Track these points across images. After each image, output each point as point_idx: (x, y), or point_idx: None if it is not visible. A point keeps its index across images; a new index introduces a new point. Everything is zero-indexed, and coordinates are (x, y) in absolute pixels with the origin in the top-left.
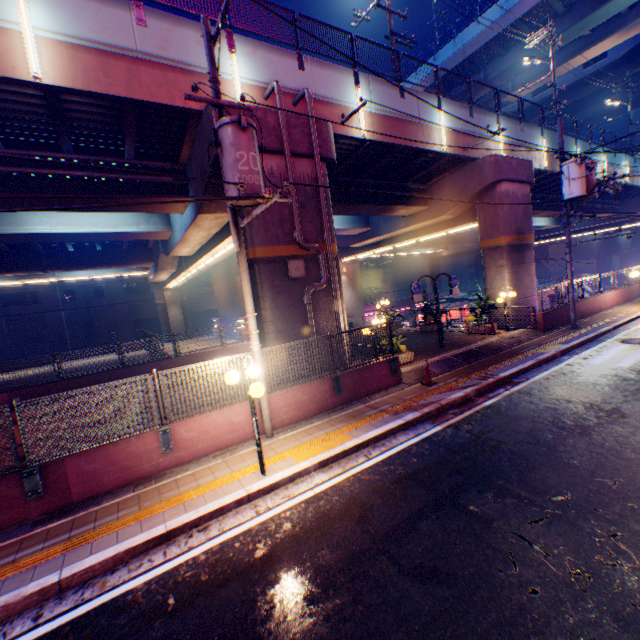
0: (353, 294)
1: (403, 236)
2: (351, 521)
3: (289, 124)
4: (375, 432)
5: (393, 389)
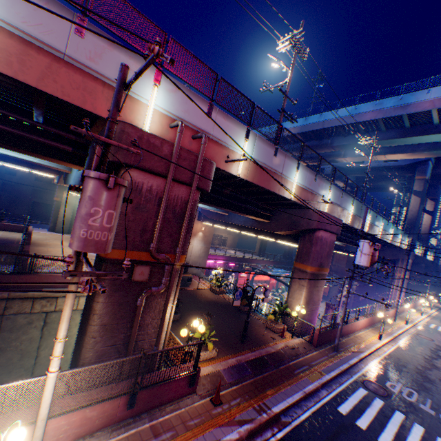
0: (203, 247)
1: (248, 229)
2: None
3: (181, 156)
4: None
5: (185, 401)
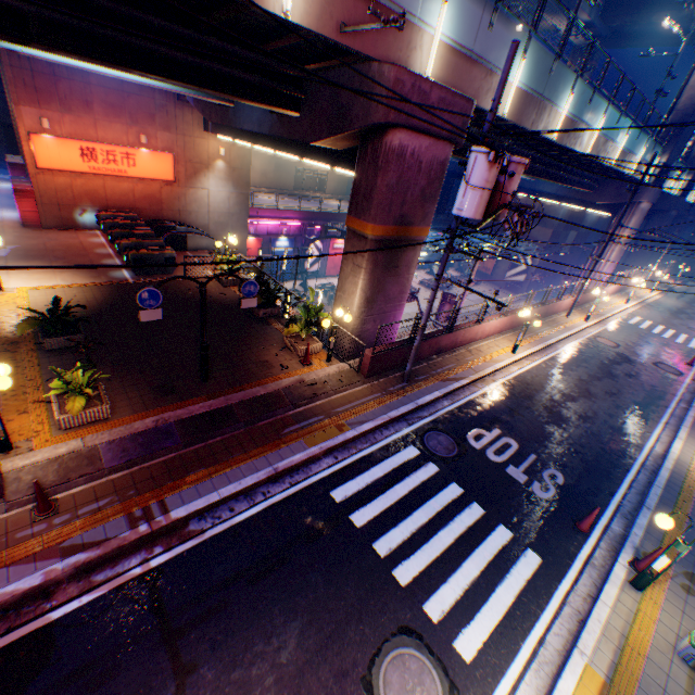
0: (234, 194)
1: (282, 143)
2: None
3: None
4: None
5: None
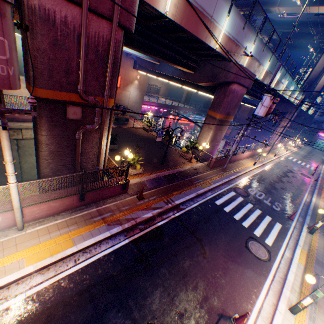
0: (139, 94)
1: (176, 79)
2: None
3: None
4: (89, 242)
5: (120, 197)
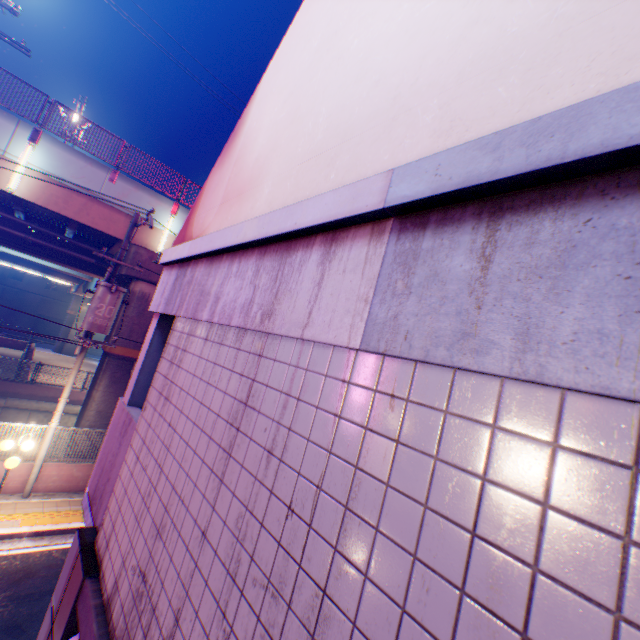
0: None
1: None
2: (8, 581)
3: None
4: None
5: None
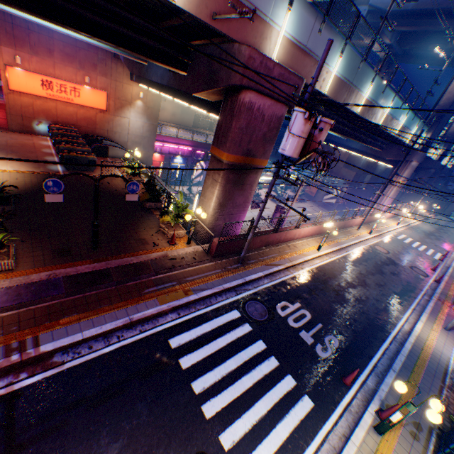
0: (147, 124)
1: (177, 93)
2: None
3: None
4: None
5: None
